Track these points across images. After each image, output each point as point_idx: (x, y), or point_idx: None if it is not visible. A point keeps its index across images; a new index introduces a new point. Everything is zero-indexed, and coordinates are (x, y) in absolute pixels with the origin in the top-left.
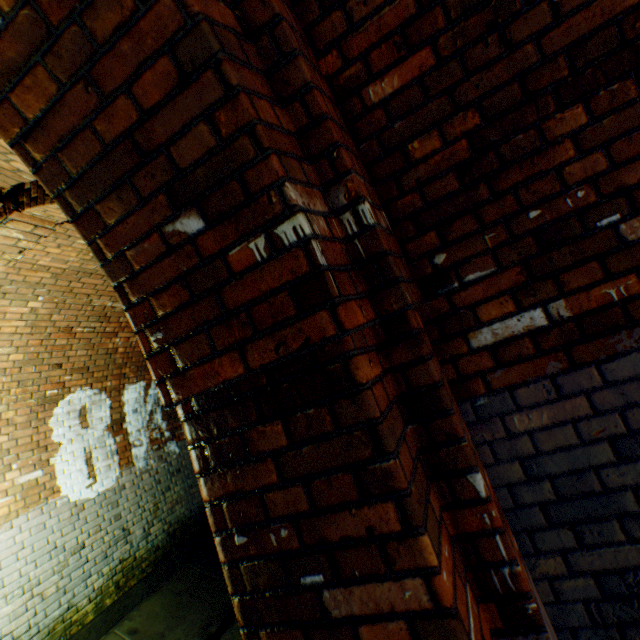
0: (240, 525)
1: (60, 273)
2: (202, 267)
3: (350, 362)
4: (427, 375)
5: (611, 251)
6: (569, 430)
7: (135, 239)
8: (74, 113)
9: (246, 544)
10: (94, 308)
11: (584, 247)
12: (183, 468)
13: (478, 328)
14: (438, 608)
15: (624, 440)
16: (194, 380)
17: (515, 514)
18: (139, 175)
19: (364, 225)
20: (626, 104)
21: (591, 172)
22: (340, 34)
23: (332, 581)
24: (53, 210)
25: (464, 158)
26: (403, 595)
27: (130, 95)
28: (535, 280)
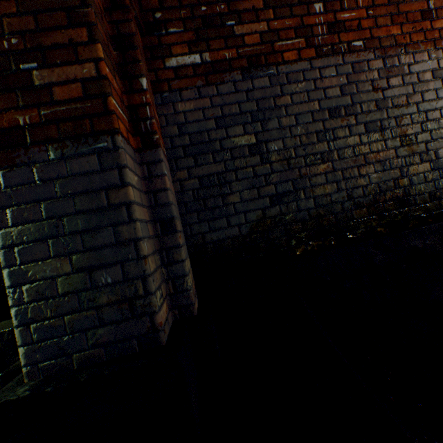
0: None
1: None
2: None
3: None
4: (130, 29)
5: (230, 37)
6: (201, 113)
7: None
8: None
9: None
10: None
11: (220, 32)
12: None
13: (171, 57)
14: (100, 77)
15: (220, 119)
16: None
17: (171, 151)
18: None
19: None
20: None
21: None
22: None
23: (43, 67)
24: None
25: None
26: (83, 72)
27: None
28: (199, 41)
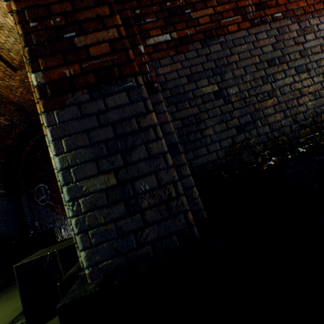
0: (34, 19)
1: None
2: None
3: None
4: (127, 15)
5: (188, 20)
6: (175, 73)
7: None
8: None
9: (36, 26)
10: None
11: (182, 18)
12: None
13: (149, 38)
14: (121, 37)
15: (190, 76)
16: None
17: None
18: None
19: None
20: None
21: None
22: None
23: (79, 35)
24: None
25: None
26: (108, 35)
27: None
28: (168, 25)
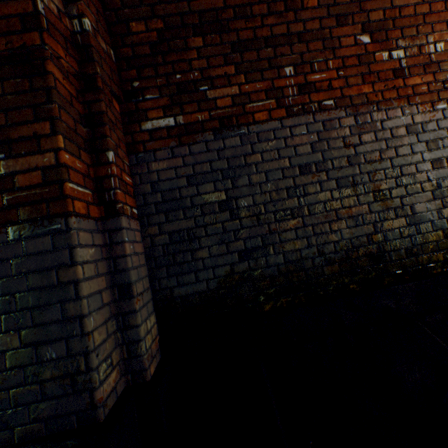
0: None
1: None
2: None
3: (46, 62)
4: (100, 108)
5: (203, 101)
6: (173, 171)
7: None
8: None
9: None
10: None
11: (194, 96)
12: None
13: (147, 121)
14: (58, 164)
15: (192, 177)
16: None
17: (144, 208)
18: None
19: (84, 29)
20: (216, 45)
21: (201, 67)
22: None
23: (9, 157)
24: None
25: (155, 41)
26: (44, 160)
27: None
28: (174, 105)
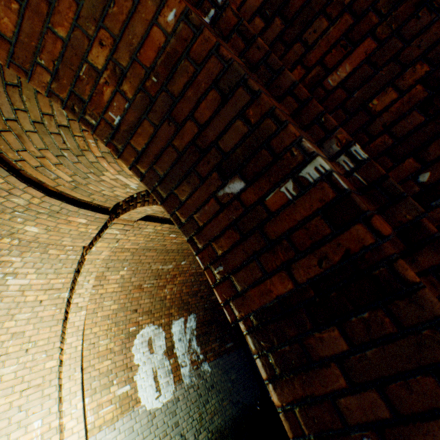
0: (316, 432)
1: (135, 251)
2: (246, 213)
3: (395, 264)
4: None
5: None
6: None
7: (199, 206)
8: (162, 140)
9: None
10: (152, 271)
11: None
12: (215, 384)
13: None
14: None
15: None
16: (251, 299)
17: None
18: (199, 164)
19: (359, 160)
20: None
21: None
22: (300, 55)
23: None
24: (133, 213)
25: (422, 97)
26: None
27: (192, 119)
28: None
